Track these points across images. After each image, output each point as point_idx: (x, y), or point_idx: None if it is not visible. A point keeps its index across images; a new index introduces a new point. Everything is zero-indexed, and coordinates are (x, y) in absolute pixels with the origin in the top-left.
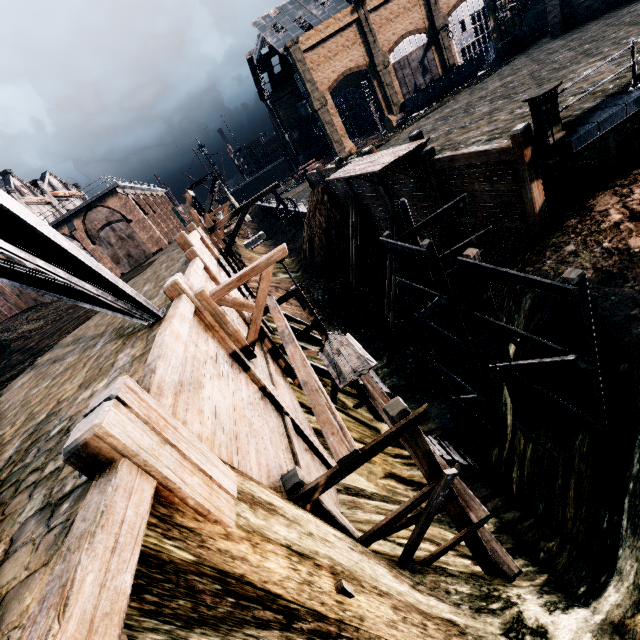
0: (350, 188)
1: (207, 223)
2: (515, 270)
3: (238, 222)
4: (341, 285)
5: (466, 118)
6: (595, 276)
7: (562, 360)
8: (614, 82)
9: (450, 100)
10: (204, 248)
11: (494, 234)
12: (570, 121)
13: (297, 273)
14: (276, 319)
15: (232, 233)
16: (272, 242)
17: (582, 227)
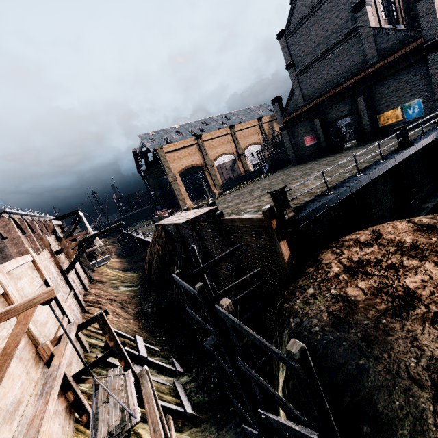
0: (177, 230)
1: (62, 246)
2: (279, 302)
3: (84, 247)
4: (167, 299)
5: (248, 197)
6: (329, 319)
7: (308, 435)
8: (319, 189)
9: (244, 186)
10: (31, 270)
11: (264, 272)
12: (298, 206)
13: (136, 287)
14: (57, 353)
15: (76, 256)
16: (127, 260)
17: (317, 274)
